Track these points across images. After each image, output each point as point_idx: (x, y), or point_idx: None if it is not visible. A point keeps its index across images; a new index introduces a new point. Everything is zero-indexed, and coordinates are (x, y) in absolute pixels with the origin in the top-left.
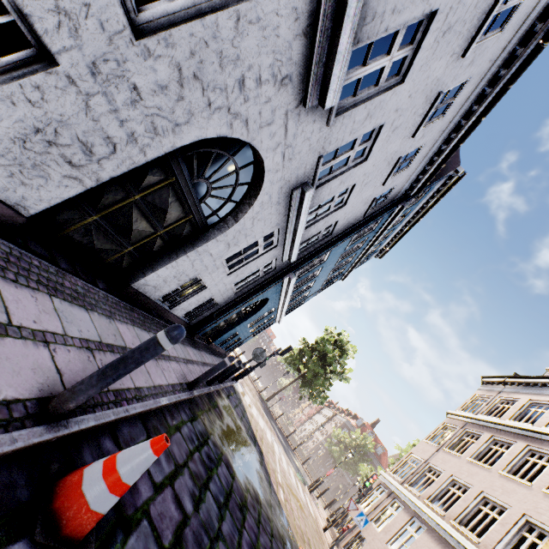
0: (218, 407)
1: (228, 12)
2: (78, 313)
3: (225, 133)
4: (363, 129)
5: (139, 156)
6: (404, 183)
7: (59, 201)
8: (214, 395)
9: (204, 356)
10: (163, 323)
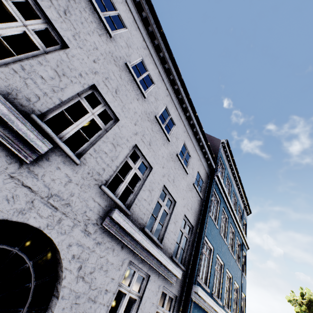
0: None
1: None
2: None
3: None
4: (121, 153)
5: None
6: (201, 165)
7: None
8: None
9: None
10: None
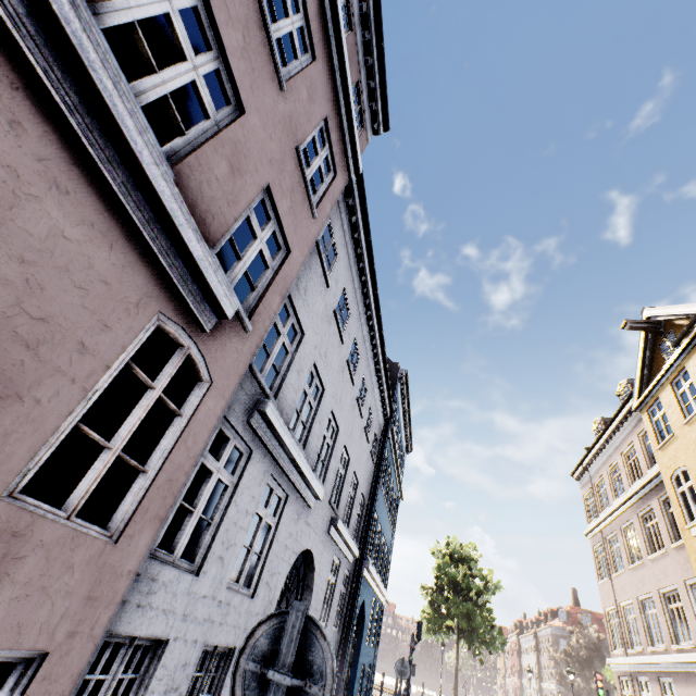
0: None
1: (273, 542)
2: None
3: (288, 570)
4: (338, 461)
5: None
6: (378, 420)
7: None
8: None
9: None
10: None
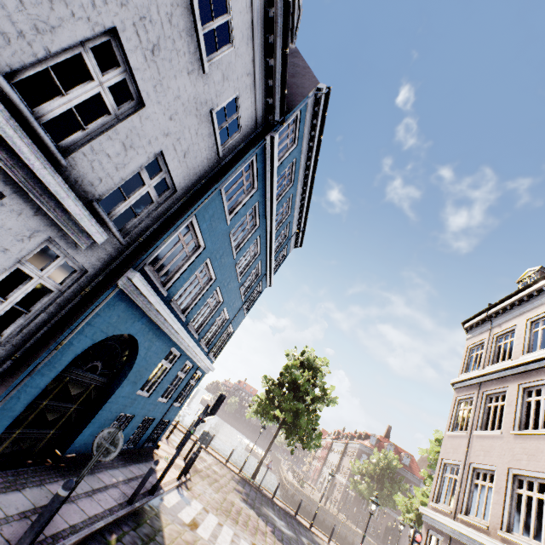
0: None
1: None
2: None
3: None
4: None
5: None
6: (252, 94)
7: None
8: None
9: None
10: None
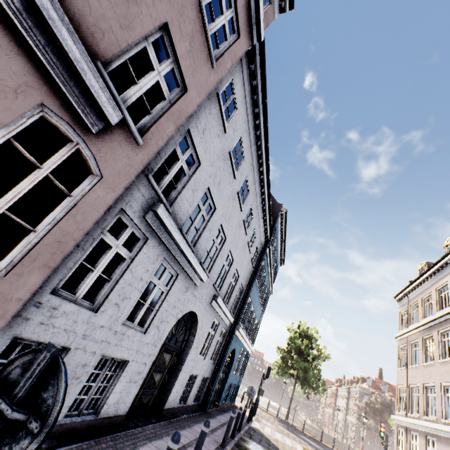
0: (246, 449)
1: (164, 302)
2: (161, 442)
3: (175, 321)
4: (223, 260)
5: (153, 358)
6: (260, 239)
7: (134, 398)
8: (240, 442)
9: (219, 419)
10: (186, 417)
